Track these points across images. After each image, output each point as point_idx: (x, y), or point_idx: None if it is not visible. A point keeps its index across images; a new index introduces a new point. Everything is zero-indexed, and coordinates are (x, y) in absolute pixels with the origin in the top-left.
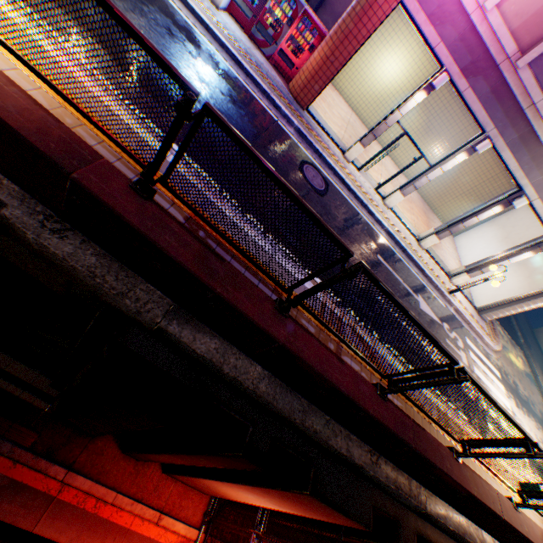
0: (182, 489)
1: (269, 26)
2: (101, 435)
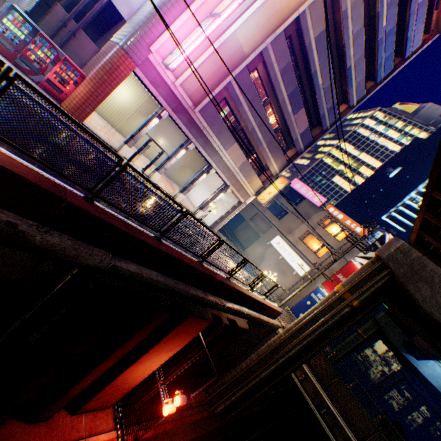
0: (92, 415)
1: (34, 61)
2: (3, 425)
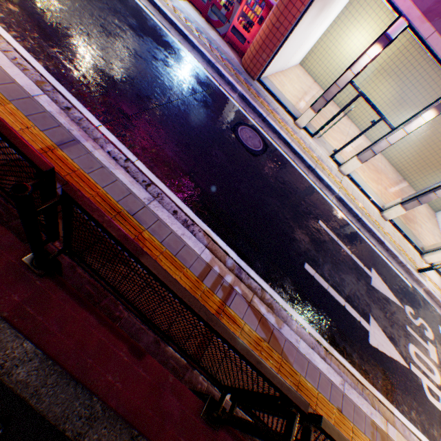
0: None
1: (222, 7)
2: None
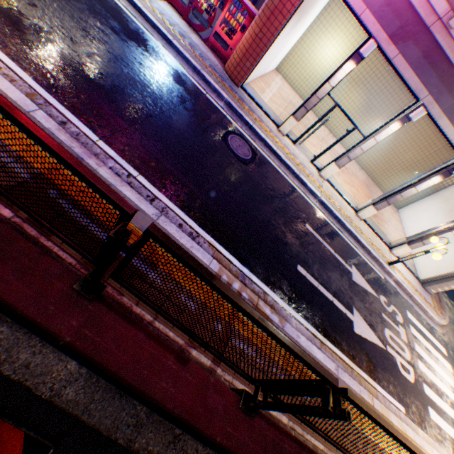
0: None
1: (204, 11)
2: None
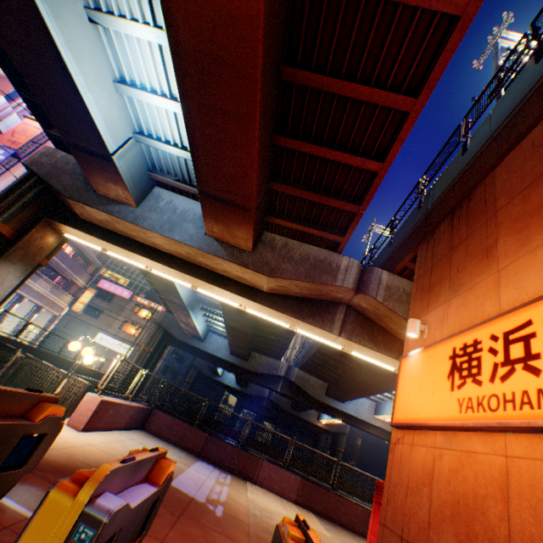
0: None
1: None
2: None
